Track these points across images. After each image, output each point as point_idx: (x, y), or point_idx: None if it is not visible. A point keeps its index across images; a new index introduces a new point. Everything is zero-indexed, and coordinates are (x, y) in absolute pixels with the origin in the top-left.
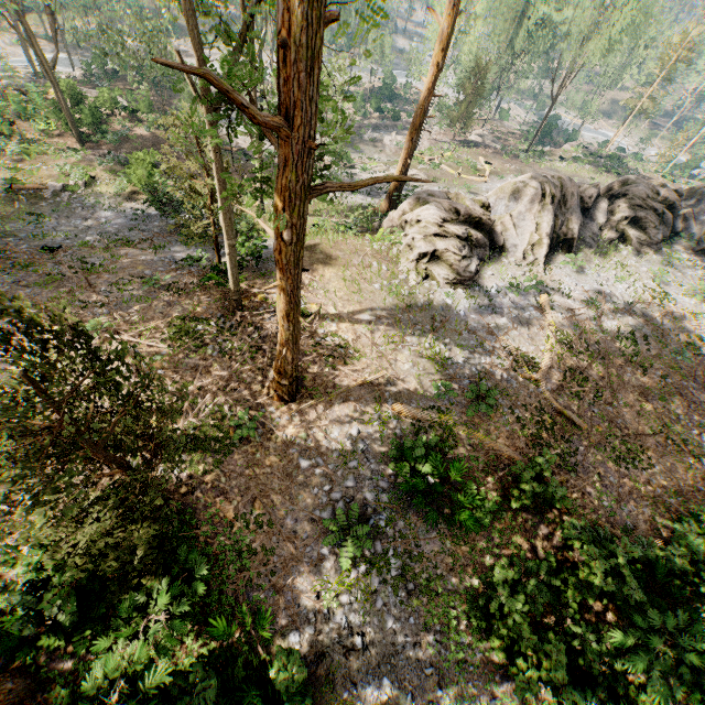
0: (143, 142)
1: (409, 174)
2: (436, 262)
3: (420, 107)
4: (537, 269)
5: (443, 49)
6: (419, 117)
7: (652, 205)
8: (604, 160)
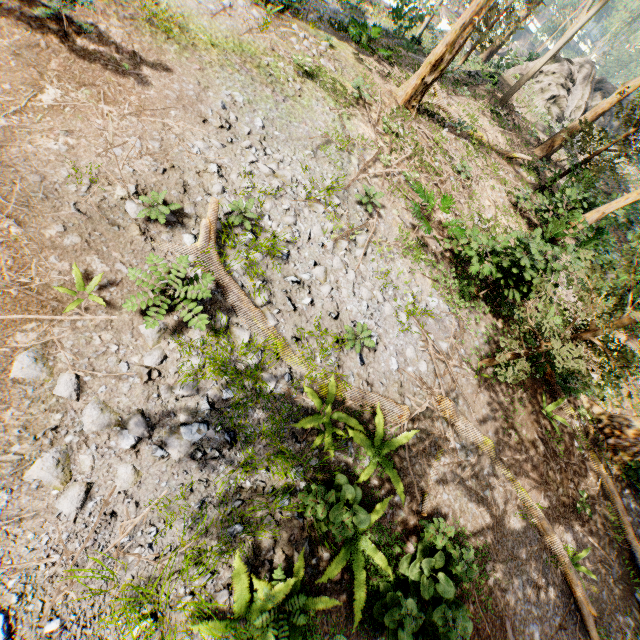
0: None
1: None
2: (553, 104)
3: None
4: None
5: None
6: None
7: None
8: None
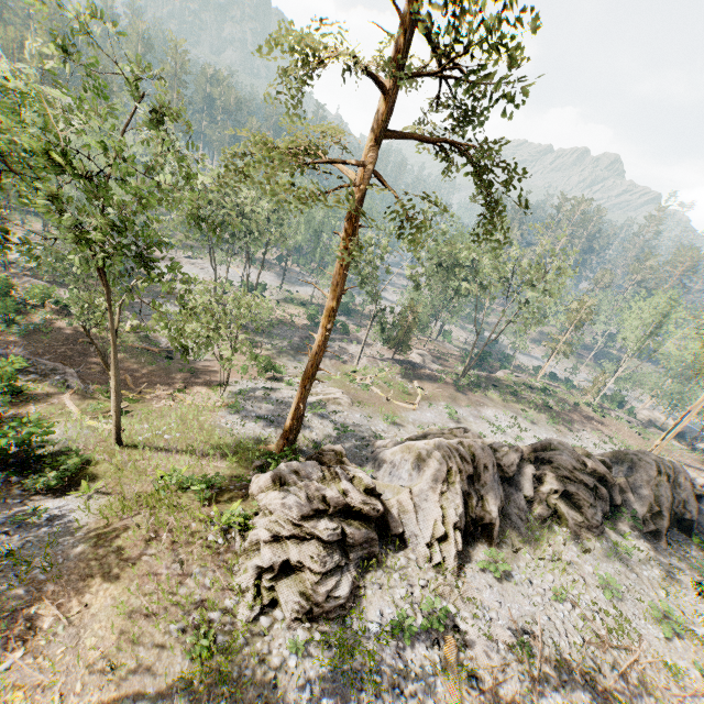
0: (56, 335)
1: (331, 397)
2: (288, 577)
3: (309, 360)
4: (443, 578)
5: (330, 315)
6: (310, 368)
7: (582, 478)
8: (535, 390)
